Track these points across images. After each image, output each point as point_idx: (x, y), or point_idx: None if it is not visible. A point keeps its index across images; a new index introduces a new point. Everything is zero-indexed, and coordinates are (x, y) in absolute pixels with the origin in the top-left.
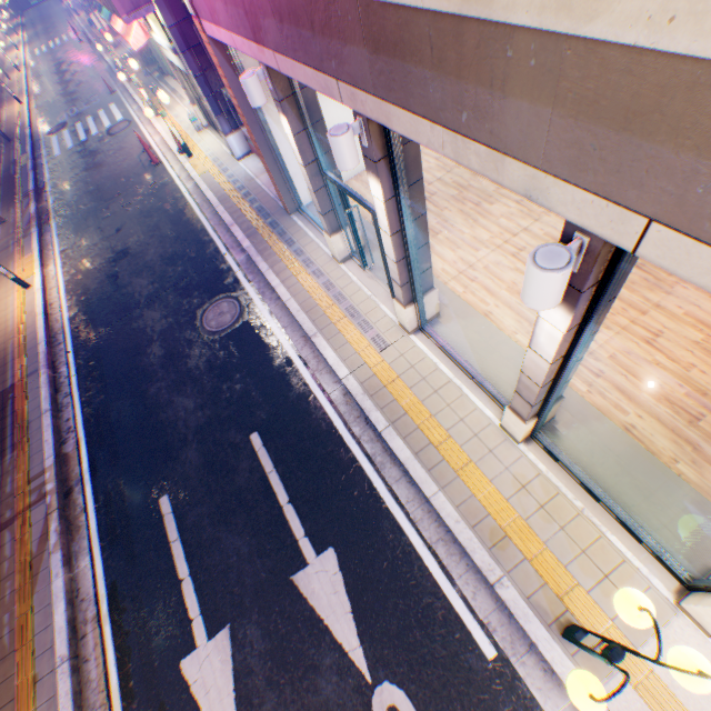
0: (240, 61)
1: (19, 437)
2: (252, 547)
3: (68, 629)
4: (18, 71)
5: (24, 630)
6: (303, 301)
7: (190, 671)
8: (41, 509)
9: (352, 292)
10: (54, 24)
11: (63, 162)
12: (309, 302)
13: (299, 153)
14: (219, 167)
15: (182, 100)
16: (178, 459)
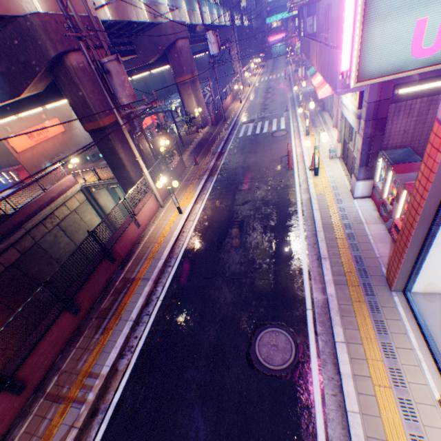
0: None
1: (110, 324)
2: None
3: None
4: (248, 87)
5: None
6: (372, 435)
7: None
8: (75, 412)
9: None
10: (277, 68)
11: (240, 142)
12: None
13: None
14: (334, 194)
15: (327, 130)
16: None
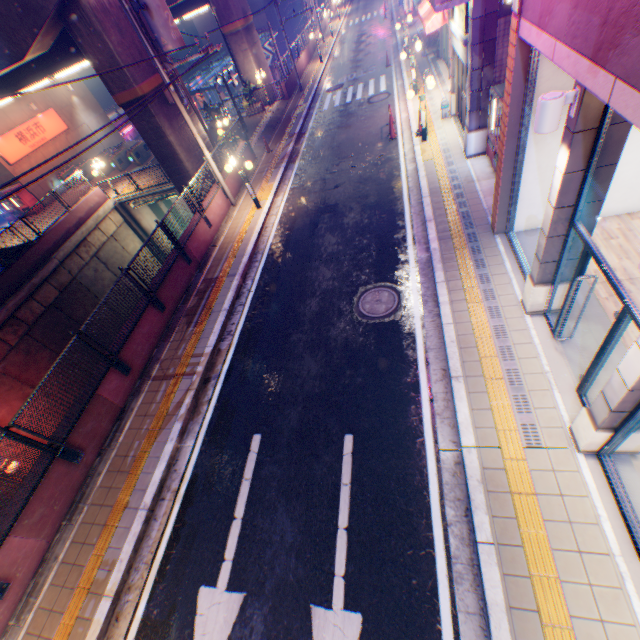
0: (537, 68)
1: (202, 318)
2: (295, 541)
3: (157, 486)
4: (331, 37)
5: (139, 462)
6: (462, 334)
7: (202, 601)
8: (187, 381)
9: (524, 355)
10: (372, 2)
11: (326, 117)
12: (468, 338)
13: (557, 193)
14: (445, 158)
15: (442, 84)
16: (282, 410)
